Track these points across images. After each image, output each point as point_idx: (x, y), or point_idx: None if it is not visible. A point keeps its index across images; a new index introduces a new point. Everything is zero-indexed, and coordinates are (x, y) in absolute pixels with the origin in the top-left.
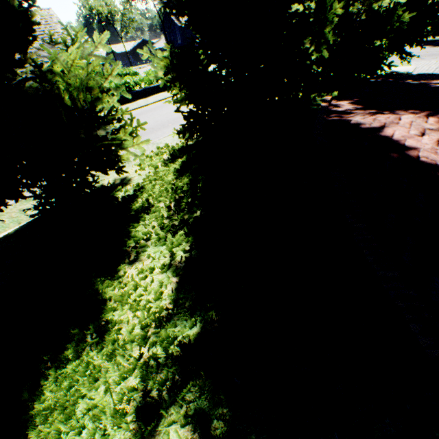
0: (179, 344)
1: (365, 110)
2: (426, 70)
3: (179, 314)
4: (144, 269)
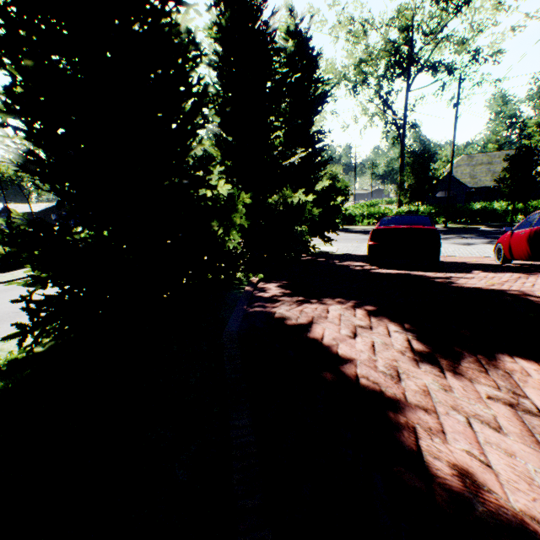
0: None
1: (293, 296)
2: (347, 251)
3: None
4: None
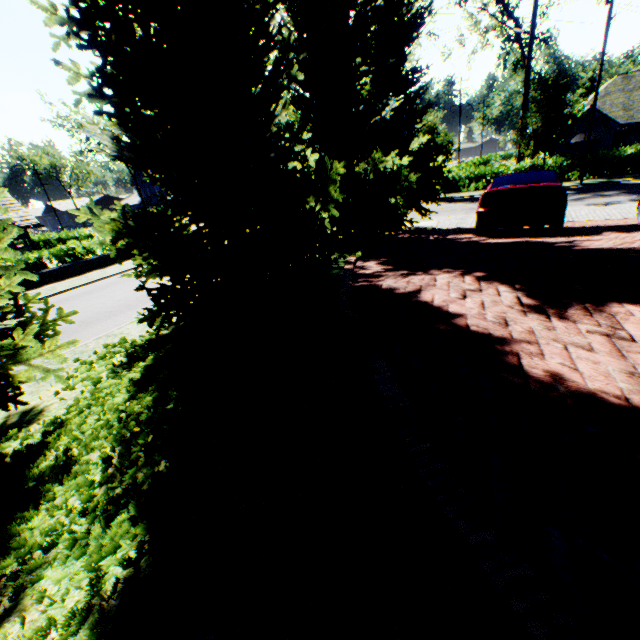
0: None
1: (396, 271)
2: (449, 225)
3: None
4: (21, 638)
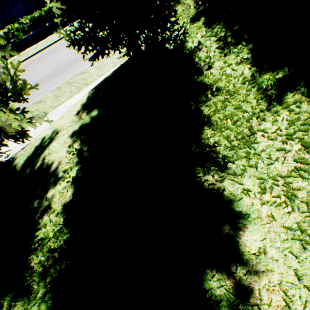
0: (274, 80)
1: None
2: None
3: (263, 74)
4: (223, 67)
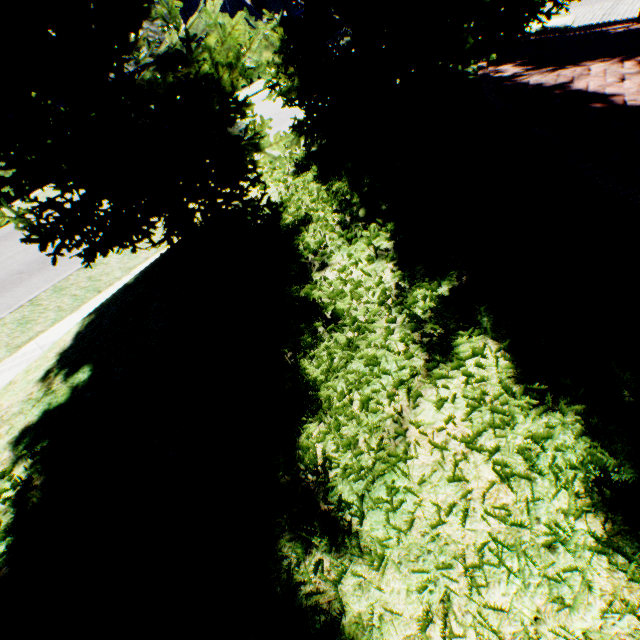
0: (434, 299)
1: (539, 70)
2: (591, 20)
3: (416, 284)
4: (346, 266)
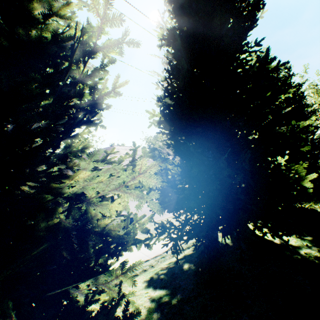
0: None
1: None
2: None
3: None
4: None
